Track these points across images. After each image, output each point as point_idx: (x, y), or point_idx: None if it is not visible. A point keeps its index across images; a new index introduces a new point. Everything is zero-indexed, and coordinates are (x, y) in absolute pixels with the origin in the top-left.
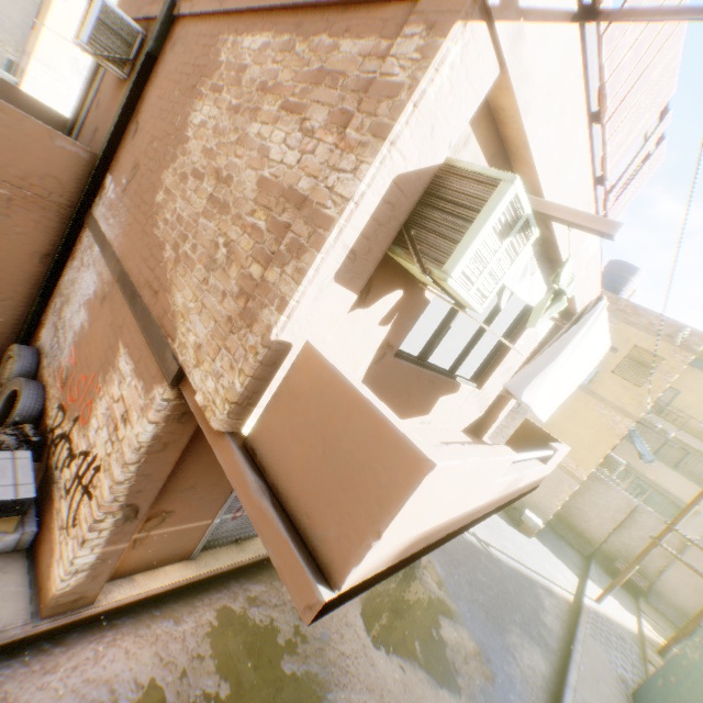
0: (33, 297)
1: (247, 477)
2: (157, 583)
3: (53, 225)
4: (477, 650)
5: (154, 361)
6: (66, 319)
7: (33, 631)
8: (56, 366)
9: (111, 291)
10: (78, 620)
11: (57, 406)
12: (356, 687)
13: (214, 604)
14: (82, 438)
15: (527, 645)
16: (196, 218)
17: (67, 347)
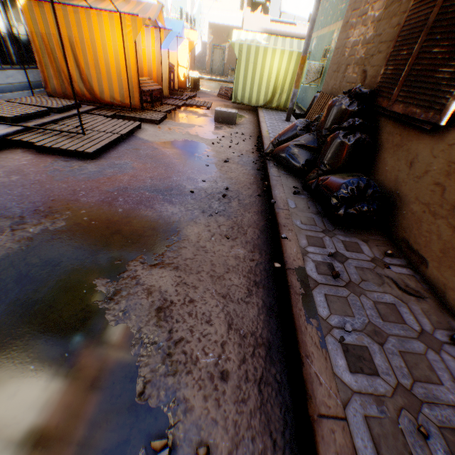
0: None
1: None
2: None
3: None
4: None
5: None
6: None
7: None
8: None
9: None
10: None
11: None
12: None
13: None
14: None
15: None
16: None
17: None
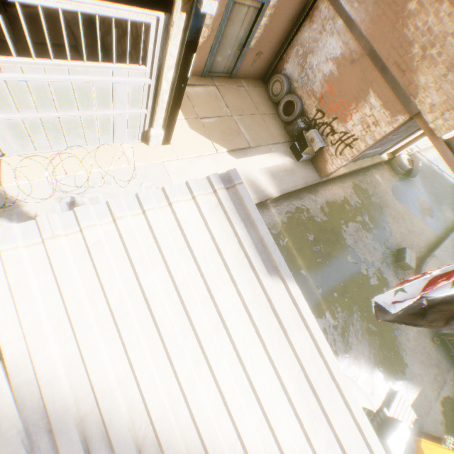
0: (280, 45)
1: (446, 152)
2: (339, 173)
3: (303, 0)
4: (428, 208)
5: (398, 105)
6: (311, 64)
7: (321, 181)
8: (307, 90)
9: (358, 59)
10: (327, 180)
11: (314, 110)
12: (390, 209)
13: (350, 181)
14: (340, 127)
15: (447, 211)
16: (444, 36)
17: (317, 82)
